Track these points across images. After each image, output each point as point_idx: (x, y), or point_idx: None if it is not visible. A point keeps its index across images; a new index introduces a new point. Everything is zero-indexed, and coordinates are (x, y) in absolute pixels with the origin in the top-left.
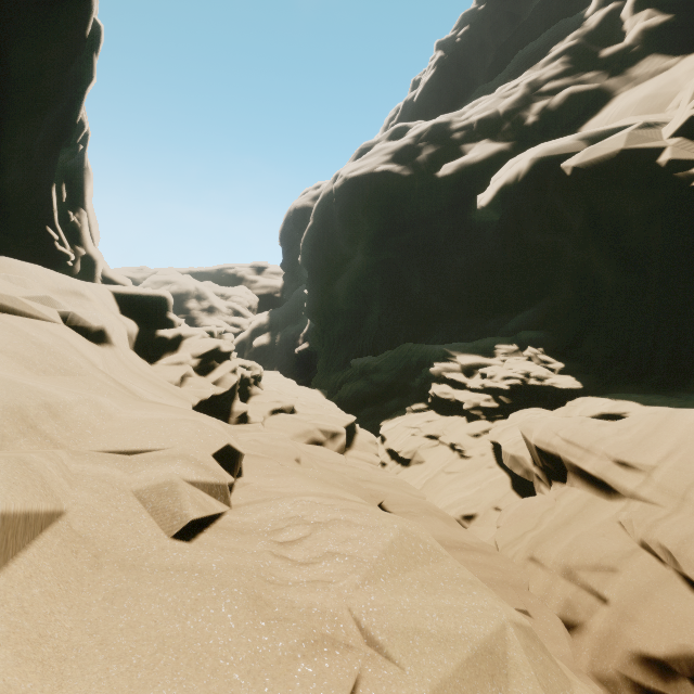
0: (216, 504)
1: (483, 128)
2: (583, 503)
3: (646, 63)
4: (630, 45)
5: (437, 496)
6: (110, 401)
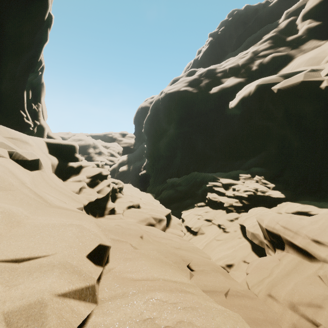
0: (84, 309)
1: (231, 71)
2: (296, 263)
3: (309, 43)
4: (301, 35)
5: (212, 252)
6: (22, 210)
